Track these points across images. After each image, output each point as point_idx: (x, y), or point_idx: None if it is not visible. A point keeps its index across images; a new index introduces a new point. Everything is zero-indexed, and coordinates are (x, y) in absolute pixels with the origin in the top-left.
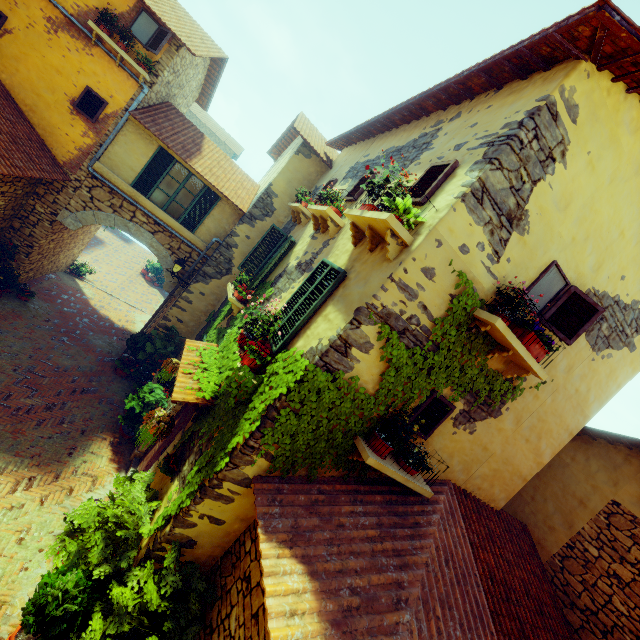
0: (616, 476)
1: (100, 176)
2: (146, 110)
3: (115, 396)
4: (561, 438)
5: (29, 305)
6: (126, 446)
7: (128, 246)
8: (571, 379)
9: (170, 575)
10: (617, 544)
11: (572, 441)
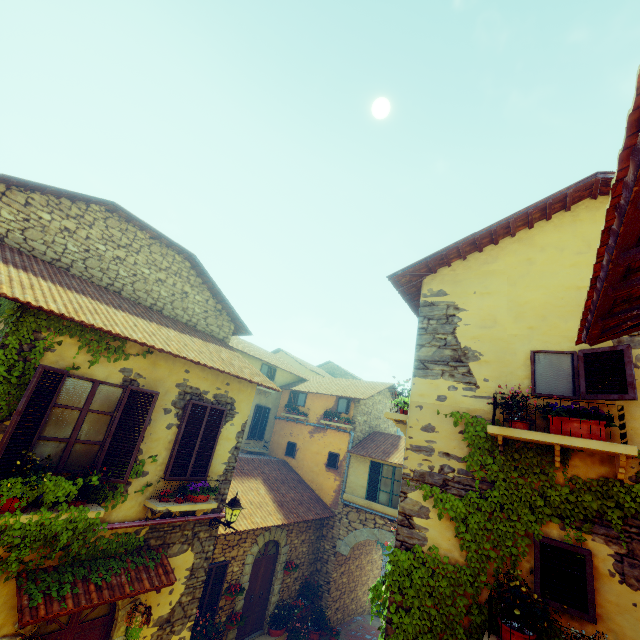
0: None
1: (348, 502)
2: (358, 444)
3: None
4: None
5: None
6: None
7: None
8: None
9: None
10: None
11: None
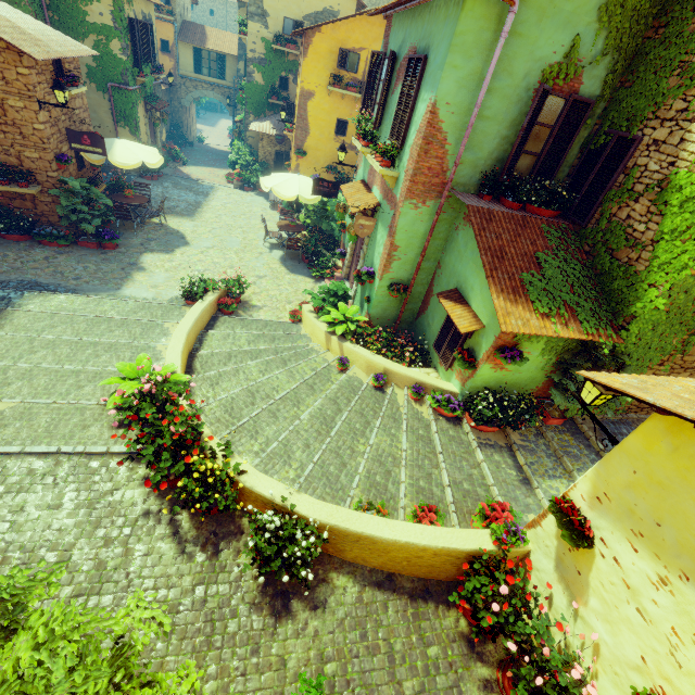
0: None
1: (184, 76)
2: (180, 34)
3: None
4: None
5: (194, 148)
6: None
7: (214, 129)
8: None
9: (247, 148)
10: None
11: None
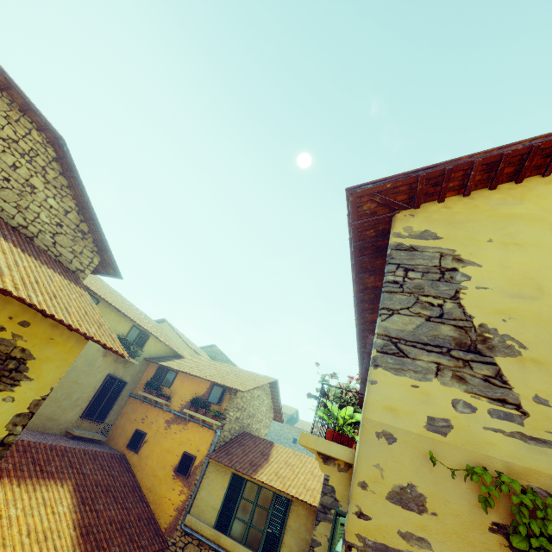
0: None
1: (190, 529)
2: (223, 447)
3: None
4: None
5: None
6: None
7: None
8: None
9: None
10: None
11: None
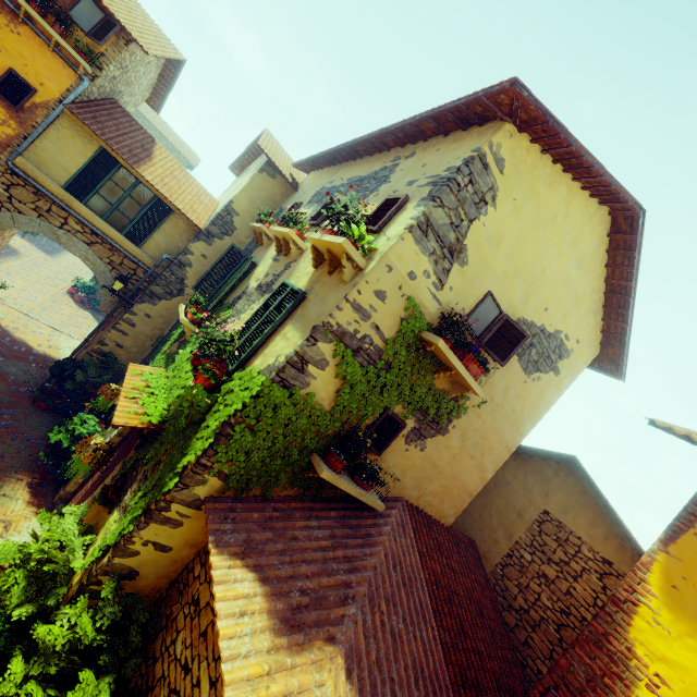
0: (547, 488)
1: (23, 173)
2: (85, 105)
3: (34, 432)
4: (502, 455)
5: None
6: (48, 487)
7: (51, 259)
8: (508, 399)
9: (108, 606)
10: (546, 548)
11: (514, 460)
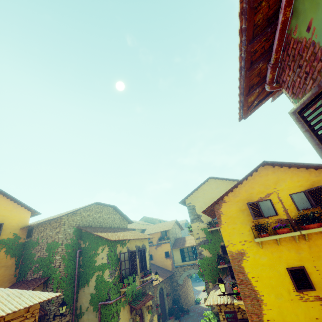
0: None
1: (177, 266)
2: (173, 245)
3: None
4: None
5: (190, 314)
6: None
7: None
8: None
9: (215, 318)
10: None
11: None
